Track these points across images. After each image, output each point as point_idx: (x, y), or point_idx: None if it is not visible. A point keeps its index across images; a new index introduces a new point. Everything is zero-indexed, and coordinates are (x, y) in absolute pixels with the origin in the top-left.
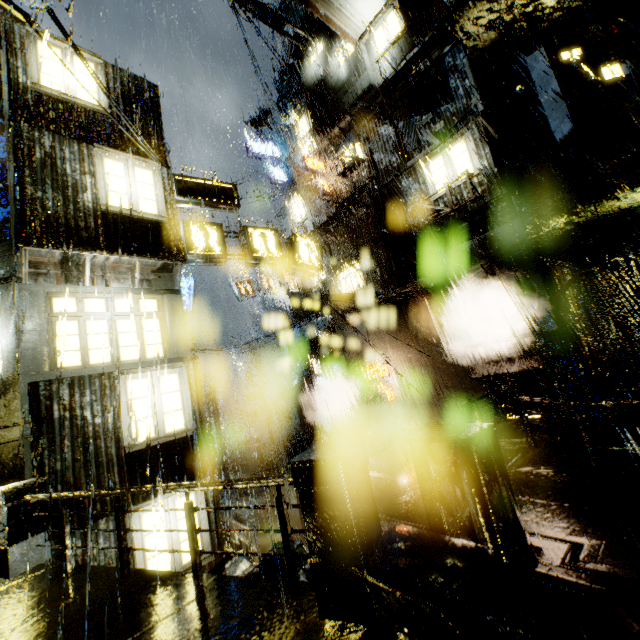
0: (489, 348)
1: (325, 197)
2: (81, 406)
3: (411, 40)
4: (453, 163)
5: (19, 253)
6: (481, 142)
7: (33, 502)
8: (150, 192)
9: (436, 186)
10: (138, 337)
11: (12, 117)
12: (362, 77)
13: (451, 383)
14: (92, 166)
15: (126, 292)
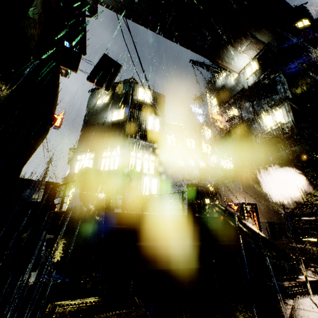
0: (290, 201)
1: (219, 130)
2: (133, 180)
3: (261, 72)
4: (275, 118)
5: (126, 139)
6: (288, 110)
7: (120, 200)
8: (158, 126)
9: (267, 127)
10: (148, 166)
11: (131, 107)
12: (239, 85)
13: (270, 216)
14: (146, 118)
15: (147, 153)
